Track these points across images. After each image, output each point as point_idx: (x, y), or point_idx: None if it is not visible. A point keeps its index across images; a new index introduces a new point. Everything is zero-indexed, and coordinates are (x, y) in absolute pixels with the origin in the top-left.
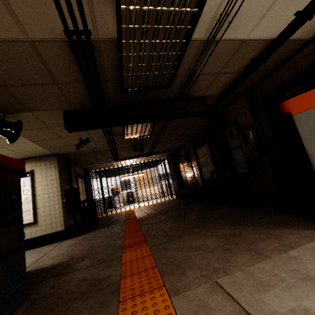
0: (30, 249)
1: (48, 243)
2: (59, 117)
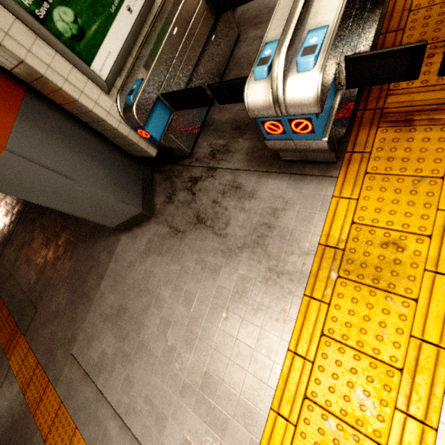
0: None
1: None
2: None
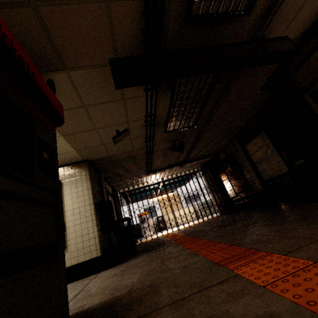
0: None
1: (80, 277)
2: (99, 85)
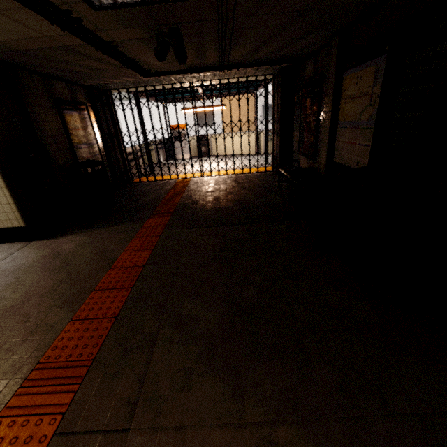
0: None
1: (8, 241)
2: None
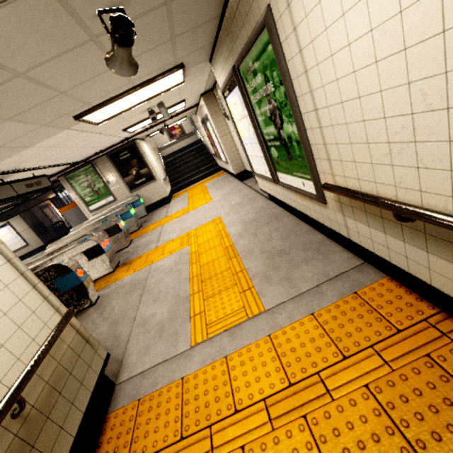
0: (34, 255)
1: (41, 251)
2: None
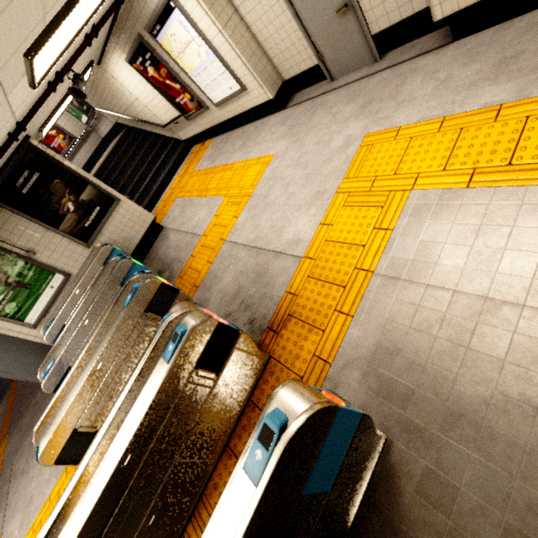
0: None
1: None
2: None
